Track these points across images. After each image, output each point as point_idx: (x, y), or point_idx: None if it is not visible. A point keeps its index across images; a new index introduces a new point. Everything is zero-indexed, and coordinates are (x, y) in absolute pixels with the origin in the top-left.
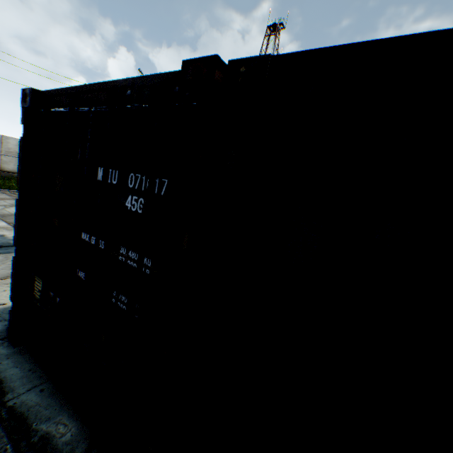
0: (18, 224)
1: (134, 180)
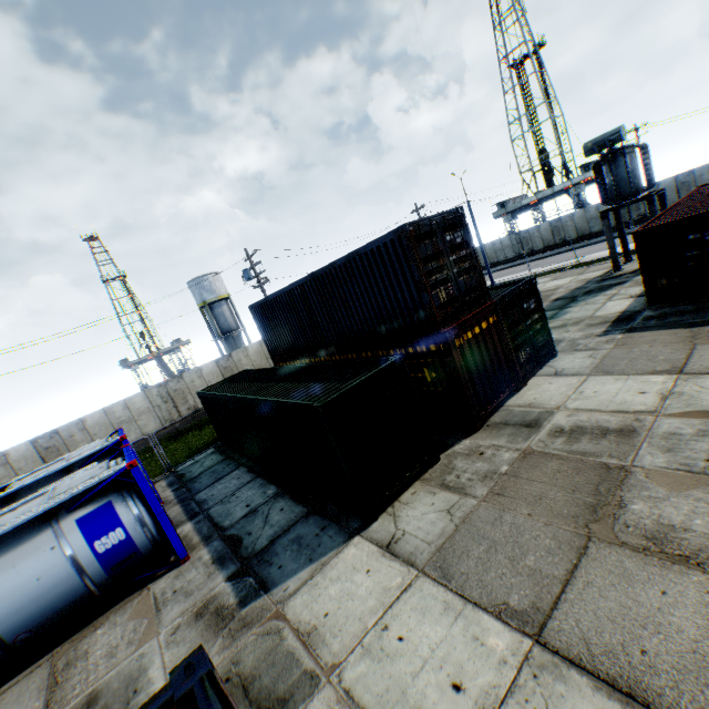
0: (641, 270)
1: (706, 233)
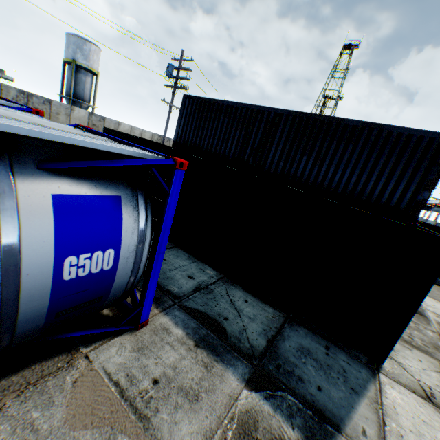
0: None
1: None
